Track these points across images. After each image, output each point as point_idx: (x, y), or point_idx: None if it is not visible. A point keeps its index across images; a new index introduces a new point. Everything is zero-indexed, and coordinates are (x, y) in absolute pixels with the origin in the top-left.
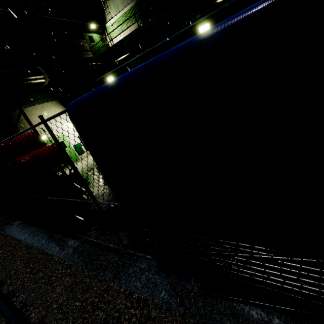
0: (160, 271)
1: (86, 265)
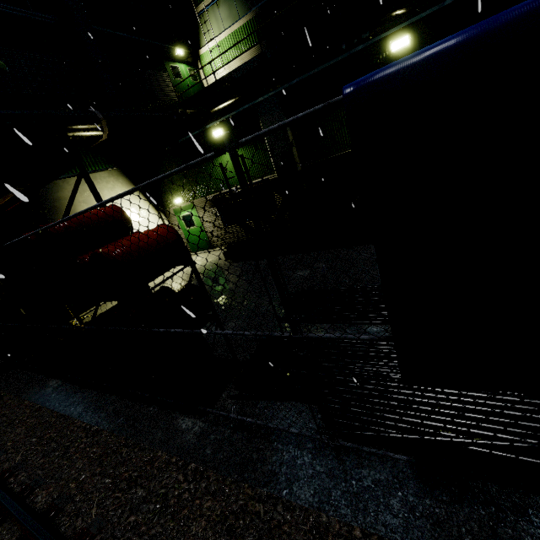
0: (432, 488)
1: (240, 472)
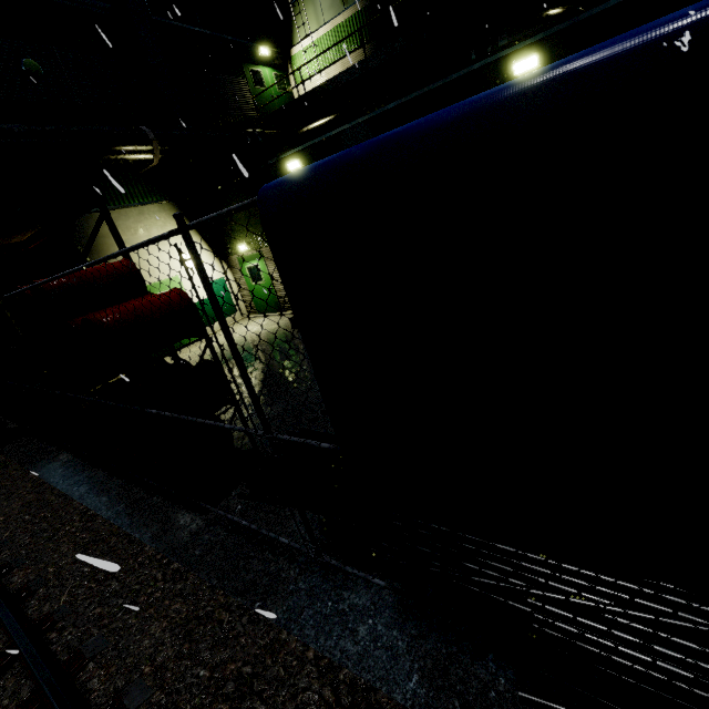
0: (405, 620)
1: (221, 578)
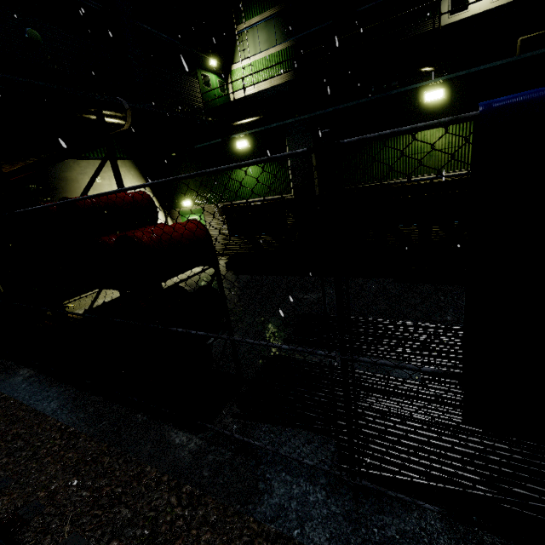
0: None
1: (243, 503)
